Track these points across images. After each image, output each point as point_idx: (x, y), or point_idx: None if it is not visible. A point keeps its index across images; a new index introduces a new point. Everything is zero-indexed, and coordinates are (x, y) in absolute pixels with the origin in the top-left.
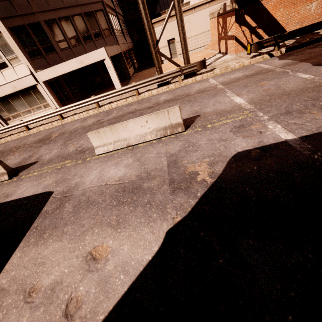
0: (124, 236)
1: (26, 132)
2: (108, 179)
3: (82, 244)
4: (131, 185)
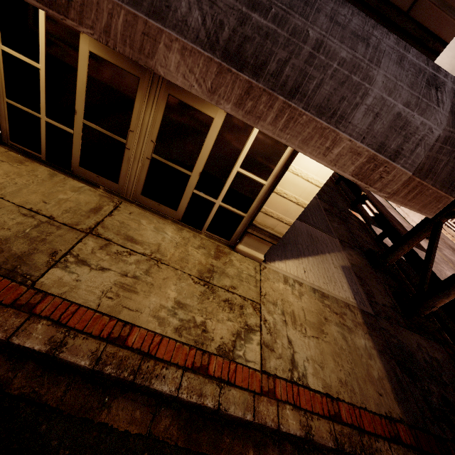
0: None
1: (453, 238)
2: None
3: None
4: None
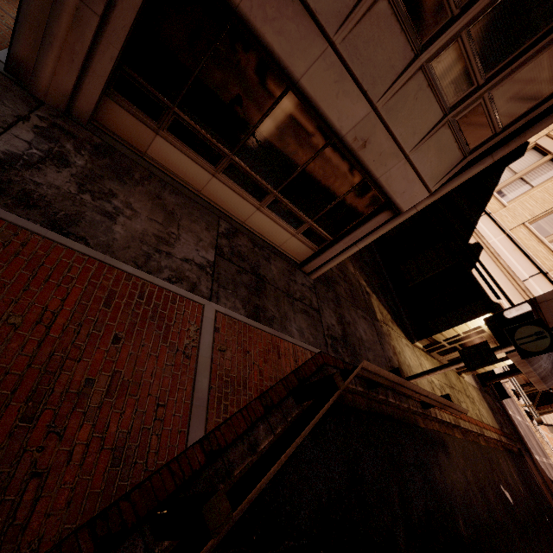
0: None
1: None
2: None
3: None
4: None
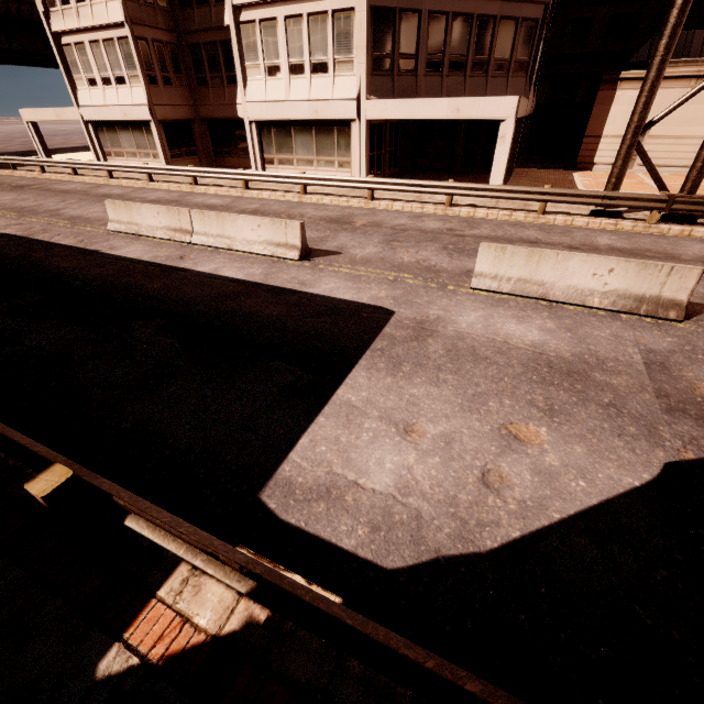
0: (569, 431)
1: (298, 196)
2: (509, 336)
3: (484, 409)
4: (565, 365)
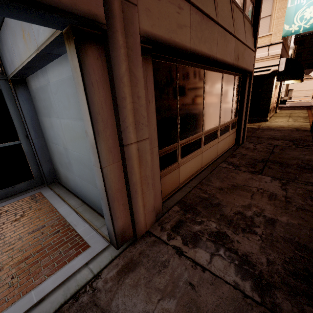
0: None
1: None
2: None
3: None
4: None
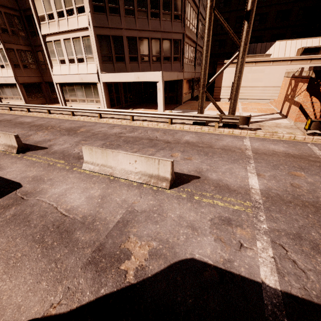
0: None
1: (70, 116)
2: (63, 202)
3: None
4: (68, 225)
